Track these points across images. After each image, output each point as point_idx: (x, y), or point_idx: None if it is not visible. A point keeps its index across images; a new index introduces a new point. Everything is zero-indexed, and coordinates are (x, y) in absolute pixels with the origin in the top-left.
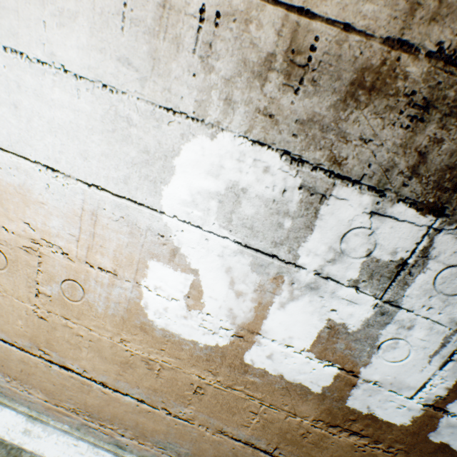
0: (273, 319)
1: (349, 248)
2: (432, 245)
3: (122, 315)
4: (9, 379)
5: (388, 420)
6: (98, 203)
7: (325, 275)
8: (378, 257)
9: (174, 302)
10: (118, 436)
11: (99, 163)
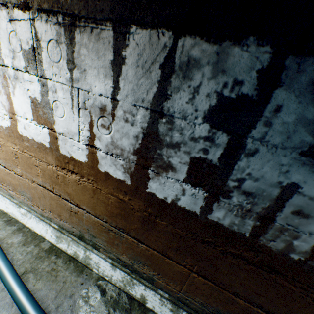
0: (15, 103)
1: (15, 47)
2: (37, 31)
3: None
4: None
5: (80, 160)
6: None
7: (16, 68)
8: (25, 48)
9: None
10: (9, 191)
11: None
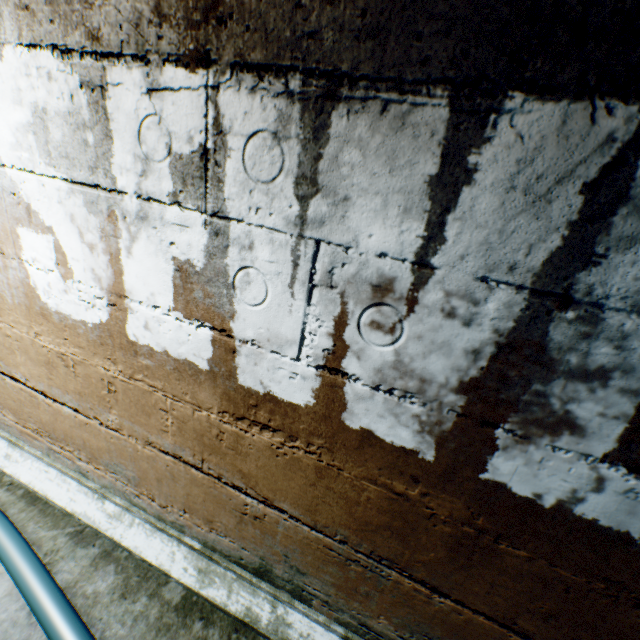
0: (130, 273)
1: (151, 150)
2: (221, 114)
3: (26, 303)
4: None
5: (291, 401)
6: None
7: (146, 196)
8: (180, 152)
9: (52, 275)
10: (78, 461)
11: None
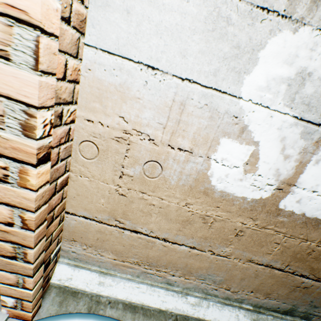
0: (307, 173)
1: None
2: None
3: (190, 185)
4: (85, 247)
5: None
6: (187, 95)
7: None
8: None
9: (234, 169)
10: (169, 276)
11: (195, 60)
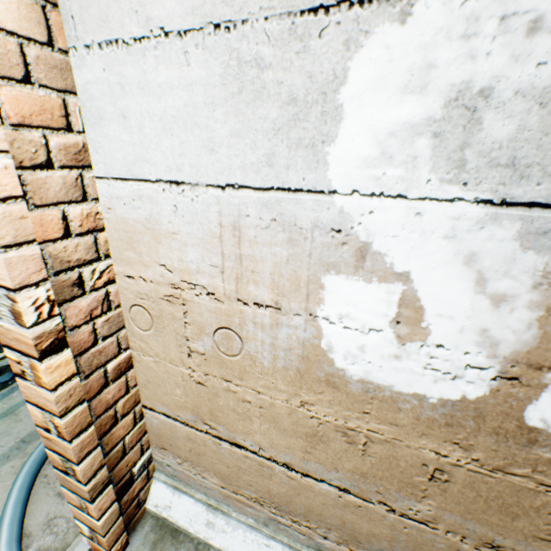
0: None
1: None
2: None
3: (297, 367)
4: (180, 460)
5: None
6: (237, 211)
7: None
8: None
9: (374, 335)
10: (319, 538)
11: (229, 150)
